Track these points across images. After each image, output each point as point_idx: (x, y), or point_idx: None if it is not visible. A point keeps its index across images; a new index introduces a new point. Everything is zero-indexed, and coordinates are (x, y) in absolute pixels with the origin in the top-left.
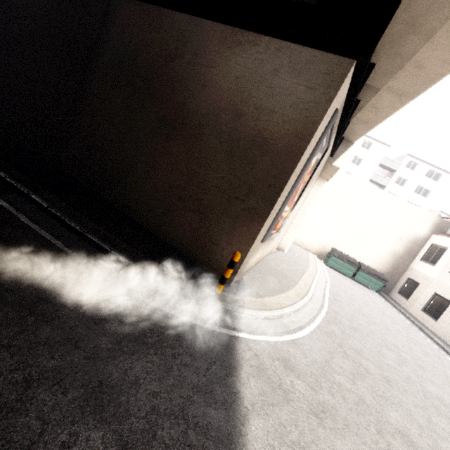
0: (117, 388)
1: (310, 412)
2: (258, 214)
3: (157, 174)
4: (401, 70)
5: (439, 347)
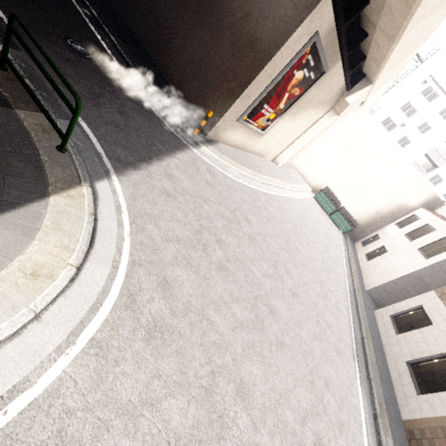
0: (129, 117)
1: (205, 180)
2: (234, 94)
3: (187, 48)
4: (383, 11)
5: (348, 266)
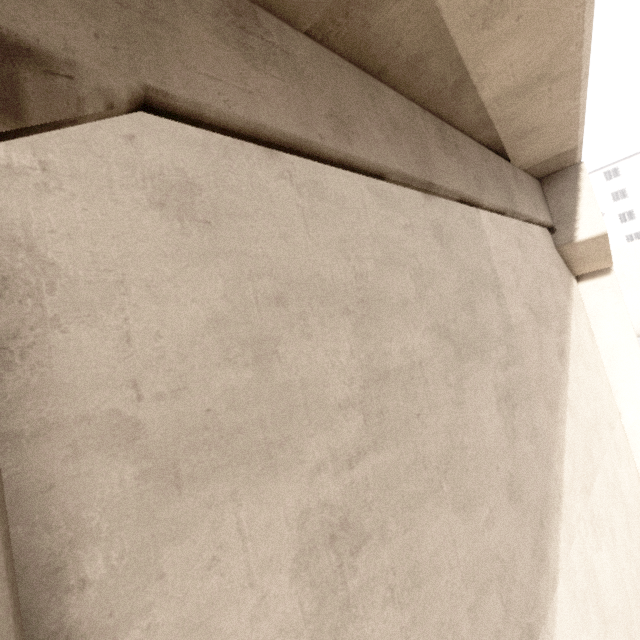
0: None
1: None
2: None
3: None
4: None
5: None
